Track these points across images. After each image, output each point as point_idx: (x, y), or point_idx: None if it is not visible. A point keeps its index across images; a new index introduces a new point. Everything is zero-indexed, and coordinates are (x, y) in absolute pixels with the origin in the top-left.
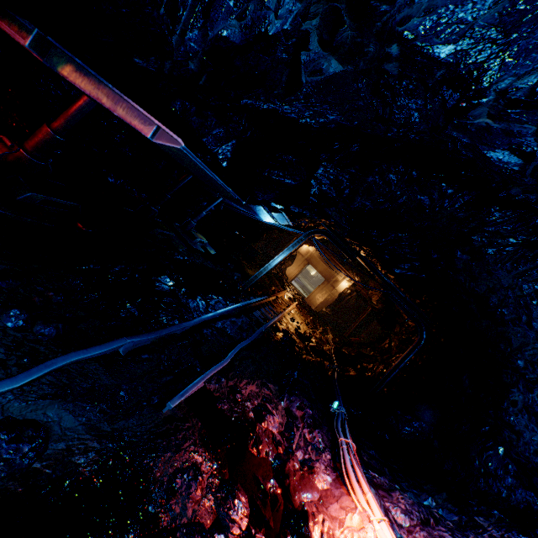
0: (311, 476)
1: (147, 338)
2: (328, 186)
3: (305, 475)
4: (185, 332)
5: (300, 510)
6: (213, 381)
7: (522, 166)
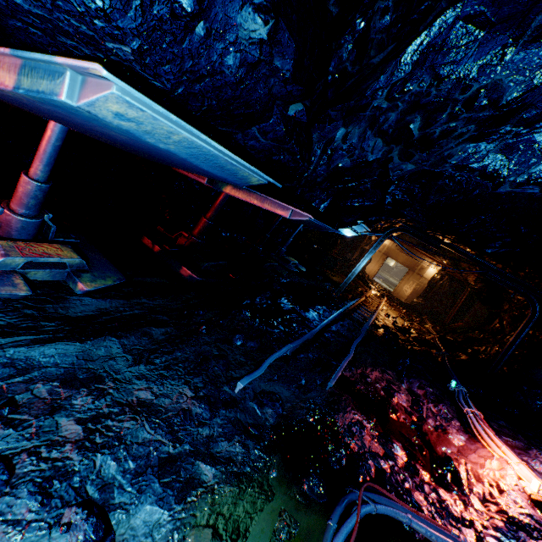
0: (446, 435)
1: (299, 343)
2: (401, 195)
3: (440, 434)
4: (314, 337)
5: (443, 456)
6: (347, 370)
7: None
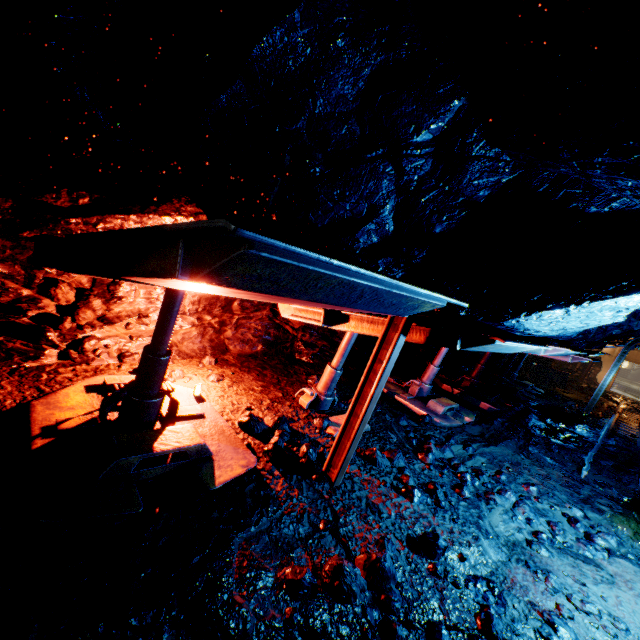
0: None
1: (595, 452)
2: None
3: None
4: (599, 450)
5: None
6: None
7: None
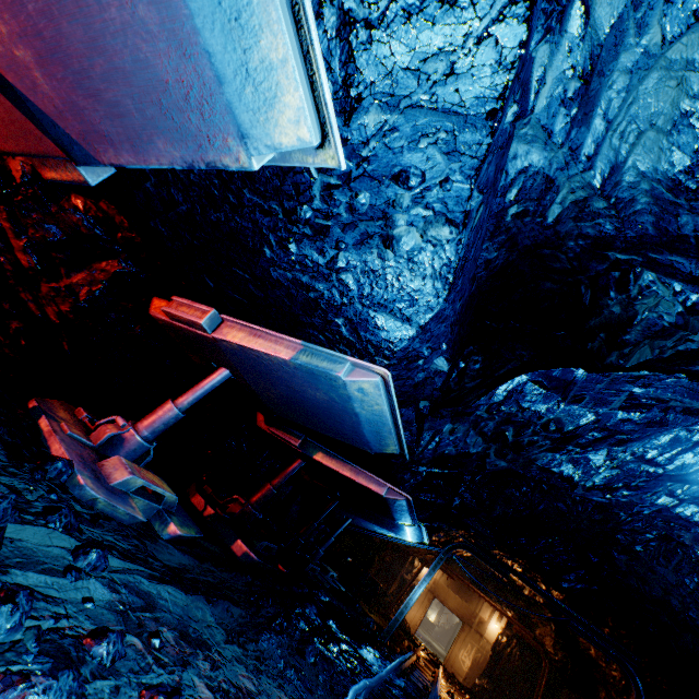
0: None
1: (372, 684)
2: (470, 499)
3: None
4: (380, 689)
5: None
6: None
7: (609, 501)
